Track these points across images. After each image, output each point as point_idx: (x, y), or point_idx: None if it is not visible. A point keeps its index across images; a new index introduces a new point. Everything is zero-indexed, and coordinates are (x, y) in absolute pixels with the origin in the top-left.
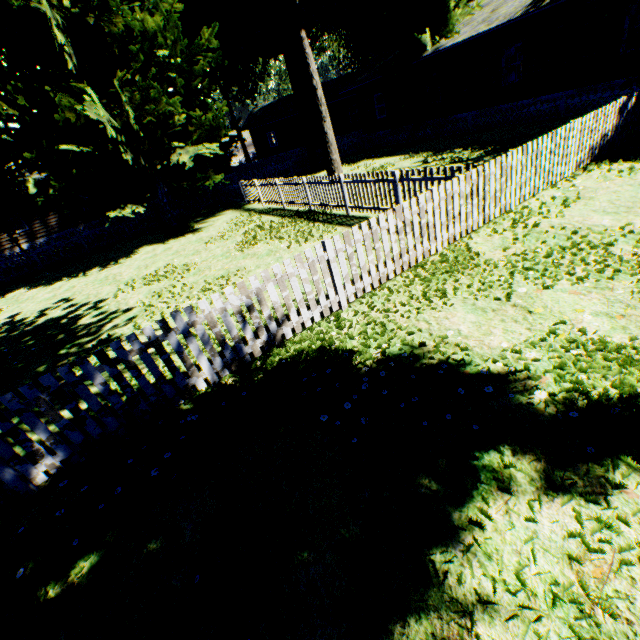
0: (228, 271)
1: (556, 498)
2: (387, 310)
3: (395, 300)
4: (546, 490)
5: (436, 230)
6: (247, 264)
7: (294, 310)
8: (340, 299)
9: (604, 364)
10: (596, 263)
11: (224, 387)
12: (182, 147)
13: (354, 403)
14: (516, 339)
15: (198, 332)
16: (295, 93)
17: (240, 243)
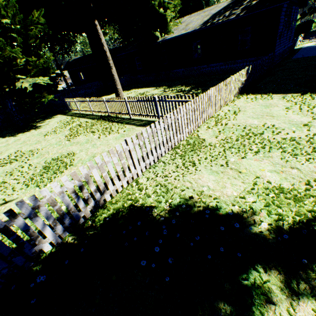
0: (61, 154)
1: (299, 301)
2: (166, 176)
3: (168, 169)
4: (292, 296)
5: (183, 128)
6: (74, 149)
7: (111, 183)
8: (137, 171)
9: (287, 201)
10: (260, 143)
11: (65, 245)
12: (24, 78)
13: (160, 246)
14: (239, 189)
15: (42, 212)
16: (93, 53)
17: (68, 135)
